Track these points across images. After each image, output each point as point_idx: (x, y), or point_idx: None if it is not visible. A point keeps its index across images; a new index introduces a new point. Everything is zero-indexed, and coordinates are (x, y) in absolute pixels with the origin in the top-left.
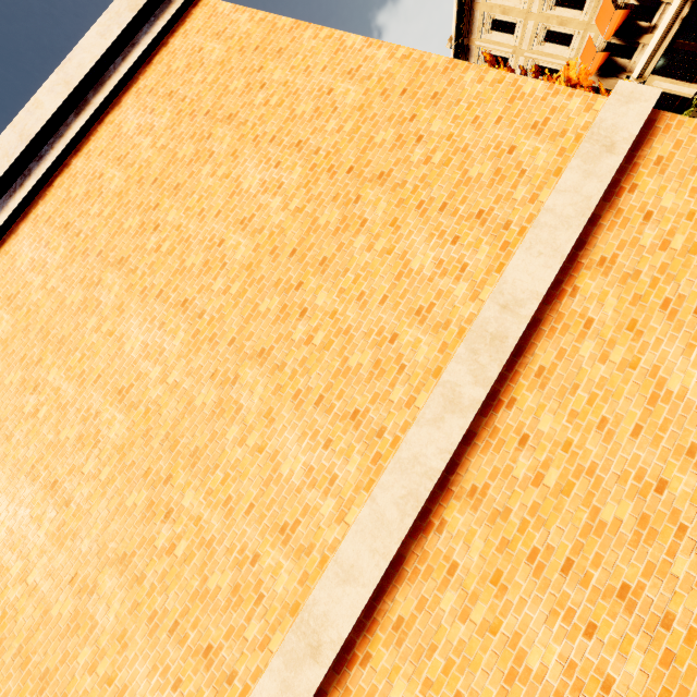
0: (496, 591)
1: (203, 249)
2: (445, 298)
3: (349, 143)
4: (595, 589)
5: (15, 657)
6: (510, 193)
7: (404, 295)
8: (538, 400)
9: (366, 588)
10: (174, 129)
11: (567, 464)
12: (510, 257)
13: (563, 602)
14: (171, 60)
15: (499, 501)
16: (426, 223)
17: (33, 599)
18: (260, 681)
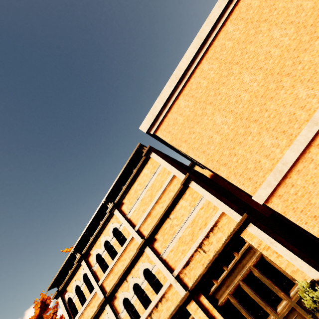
0: None
1: (263, 55)
2: None
3: (310, 18)
4: None
5: (231, 141)
6: None
7: None
8: None
9: None
10: (246, 27)
11: None
12: None
13: None
14: (240, 9)
15: None
16: None
17: (232, 131)
18: (302, 131)
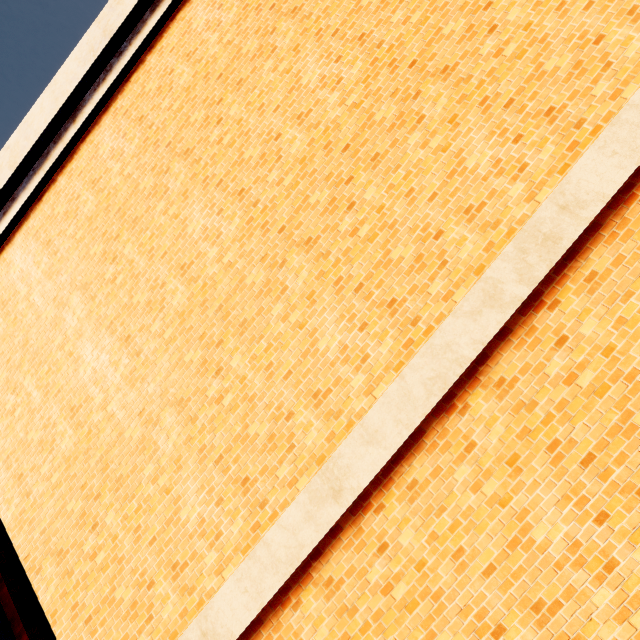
0: (510, 472)
1: (260, 143)
2: (498, 198)
3: (414, 35)
4: (613, 484)
5: (98, 463)
6: (588, 88)
7: (455, 193)
8: (584, 304)
9: (387, 451)
10: (240, 24)
11: (605, 368)
12: (577, 158)
13: (578, 490)
14: None
15: (526, 394)
16: (487, 121)
17: (111, 423)
18: (288, 509)
